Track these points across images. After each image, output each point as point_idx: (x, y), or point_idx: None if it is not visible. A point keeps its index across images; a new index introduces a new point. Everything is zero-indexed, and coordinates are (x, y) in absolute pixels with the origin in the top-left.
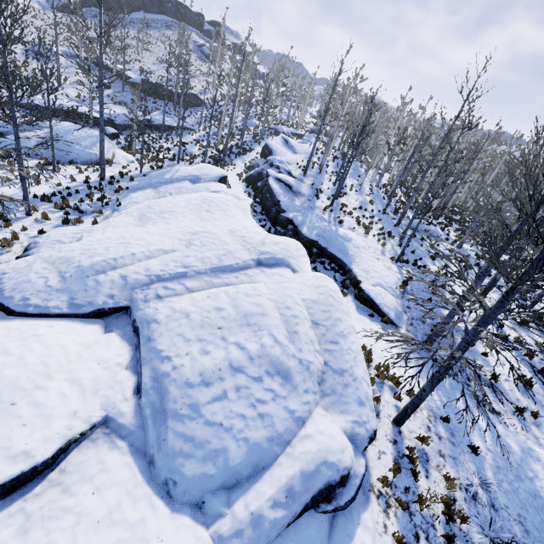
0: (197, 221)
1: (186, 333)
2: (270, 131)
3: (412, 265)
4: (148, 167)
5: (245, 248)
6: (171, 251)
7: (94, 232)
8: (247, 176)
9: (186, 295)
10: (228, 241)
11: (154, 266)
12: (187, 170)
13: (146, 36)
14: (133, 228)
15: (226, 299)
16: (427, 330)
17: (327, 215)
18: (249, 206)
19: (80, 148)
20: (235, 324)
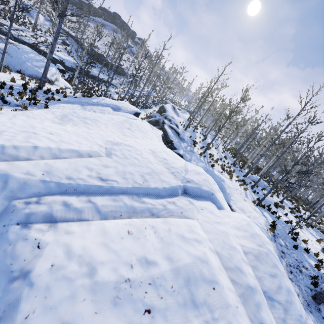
0: (118, 134)
1: (82, 322)
2: (163, 101)
3: (267, 210)
4: (80, 94)
5: (169, 171)
6: (87, 155)
7: (1, 115)
8: (148, 121)
9: (95, 223)
10: (151, 160)
11: (59, 169)
12: (111, 101)
13: (100, 30)
14: (49, 122)
15: (156, 242)
16: (306, 281)
17: (202, 158)
18: (161, 136)
19: (30, 65)
20: (174, 301)
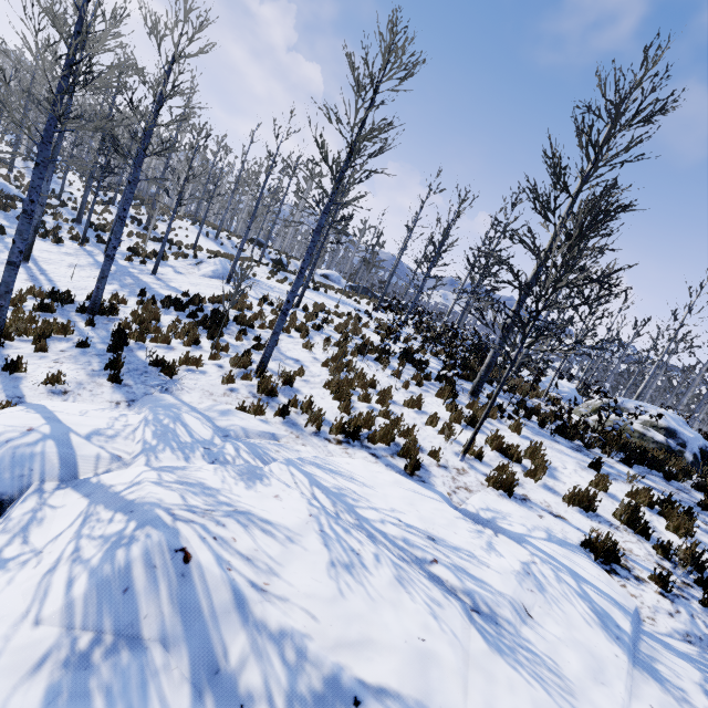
0: None
1: None
2: None
3: None
4: None
5: None
6: None
7: None
8: None
9: None
10: None
11: None
12: None
13: None
14: None
15: None
16: None
17: None
18: None
19: None
20: None
